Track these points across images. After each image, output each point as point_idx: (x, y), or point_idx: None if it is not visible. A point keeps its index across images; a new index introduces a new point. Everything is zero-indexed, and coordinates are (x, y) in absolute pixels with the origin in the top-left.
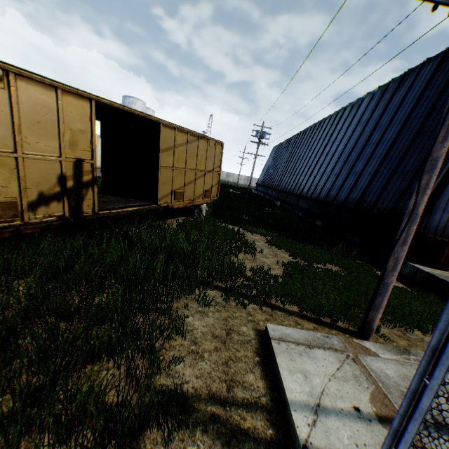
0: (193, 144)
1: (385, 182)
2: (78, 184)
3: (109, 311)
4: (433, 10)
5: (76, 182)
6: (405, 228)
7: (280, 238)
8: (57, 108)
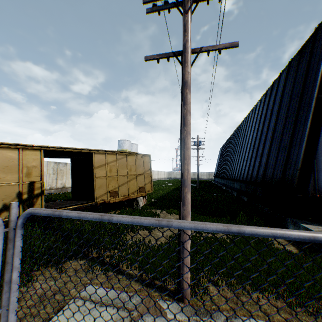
0: (122, 160)
1: (275, 157)
2: (31, 196)
3: None
4: (157, 62)
5: (30, 195)
6: (182, 191)
7: (194, 215)
8: (19, 158)
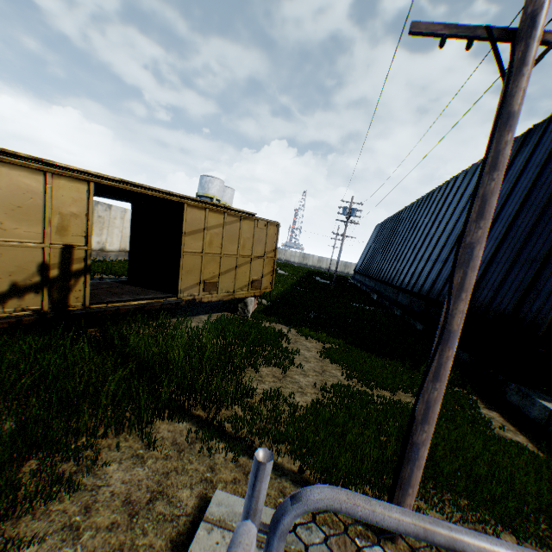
0: (233, 226)
1: (504, 272)
2: (66, 274)
3: (2, 444)
4: (441, 45)
5: (63, 270)
6: (437, 352)
7: (345, 346)
8: (45, 192)
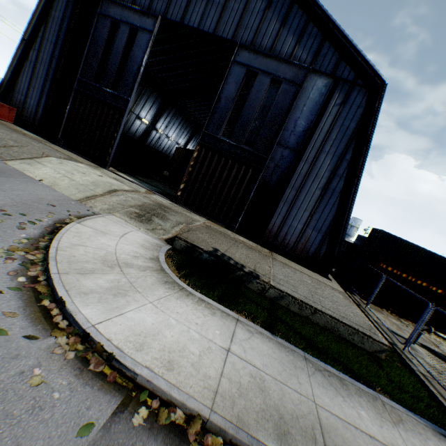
0: None
1: None
2: None
3: None
4: None
5: None
6: None
7: None
8: None
